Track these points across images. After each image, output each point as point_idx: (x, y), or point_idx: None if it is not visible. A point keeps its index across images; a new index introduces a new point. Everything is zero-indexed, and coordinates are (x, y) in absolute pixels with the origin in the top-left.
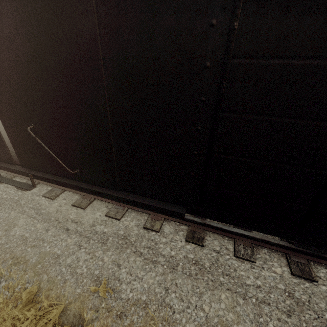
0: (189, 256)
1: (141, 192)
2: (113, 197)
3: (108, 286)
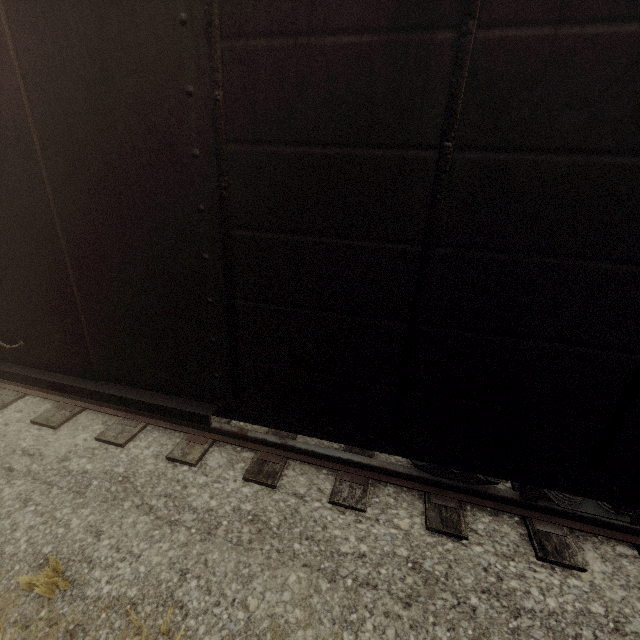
0: (243, 507)
1: (138, 380)
2: (85, 394)
3: (64, 576)
